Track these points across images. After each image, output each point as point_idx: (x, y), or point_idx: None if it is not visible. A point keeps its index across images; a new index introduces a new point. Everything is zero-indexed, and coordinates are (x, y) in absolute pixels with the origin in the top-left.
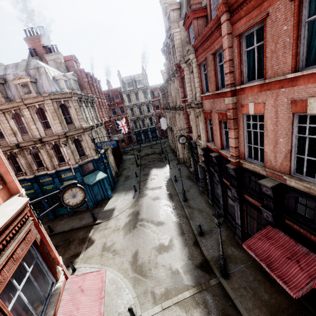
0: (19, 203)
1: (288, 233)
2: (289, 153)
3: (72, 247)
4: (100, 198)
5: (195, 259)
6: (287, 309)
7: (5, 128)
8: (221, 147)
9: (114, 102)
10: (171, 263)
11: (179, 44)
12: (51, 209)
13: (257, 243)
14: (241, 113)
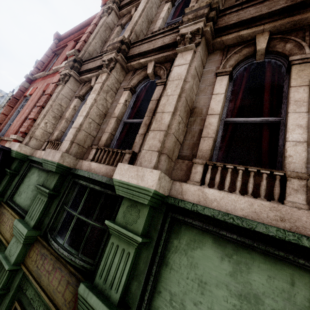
0: None
1: None
2: (23, 120)
3: None
4: None
5: None
6: None
7: None
8: None
9: None
10: None
11: None
12: None
13: None
14: (24, 96)
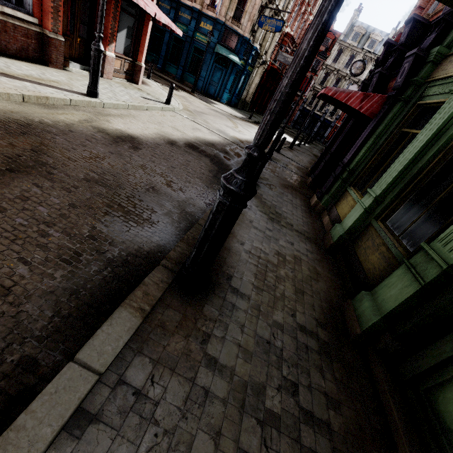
0: None
1: None
2: None
3: (159, 80)
4: (212, 92)
5: None
6: (296, 187)
7: None
8: None
9: None
10: (228, 131)
11: None
12: None
13: None
14: None
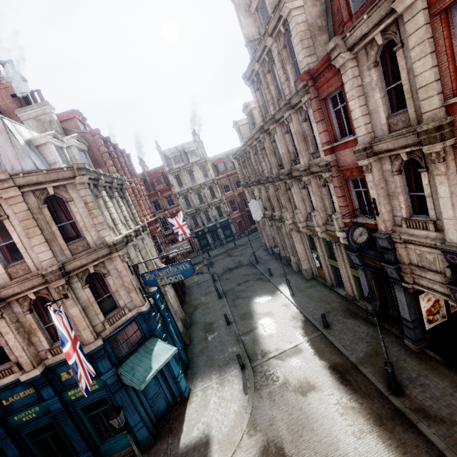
0: None
1: None
2: None
3: None
4: (164, 406)
5: None
6: None
7: None
8: None
9: (155, 190)
10: None
11: (305, 33)
12: None
13: None
14: None
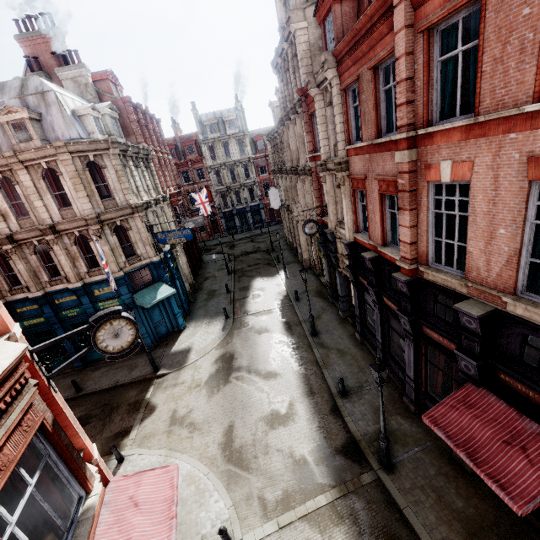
0: (7, 354)
1: (503, 396)
2: (515, 256)
3: (117, 418)
4: (164, 331)
5: (334, 438)
6: (495, 525)
7: None
8: (382, 243)
9: (186, 160)
10: (293, 446)
11: (306, 52)
12: (73, 360)
13: (449, 415)
14: (425, 181)
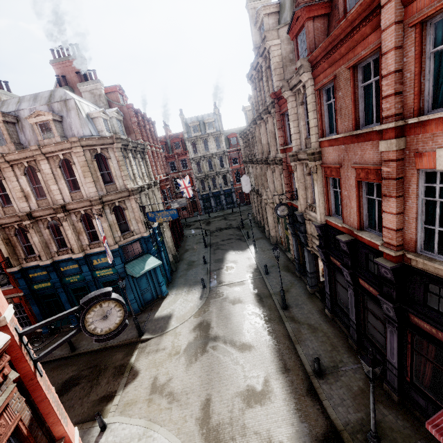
0: None
1: None
2: None
3: (103, 381)
4: (150, 297)
5: (313, 424)
6: None
7: (13, 189)
8: (359, 227)
9: (173, 153)
10: (270, 430)
11: (279, 63)
12: (62, 343)
13: None
14: (415, 169)
